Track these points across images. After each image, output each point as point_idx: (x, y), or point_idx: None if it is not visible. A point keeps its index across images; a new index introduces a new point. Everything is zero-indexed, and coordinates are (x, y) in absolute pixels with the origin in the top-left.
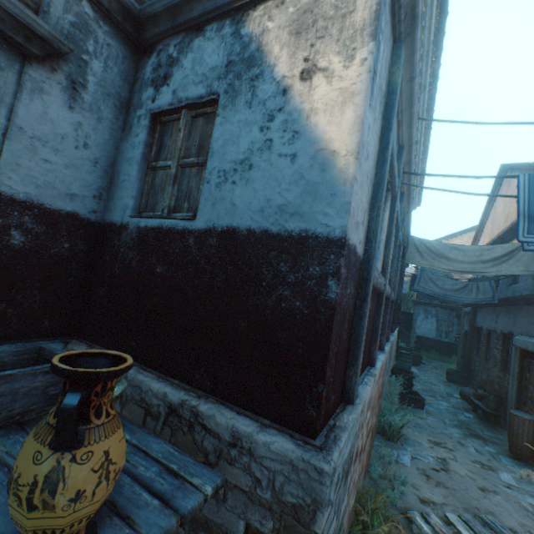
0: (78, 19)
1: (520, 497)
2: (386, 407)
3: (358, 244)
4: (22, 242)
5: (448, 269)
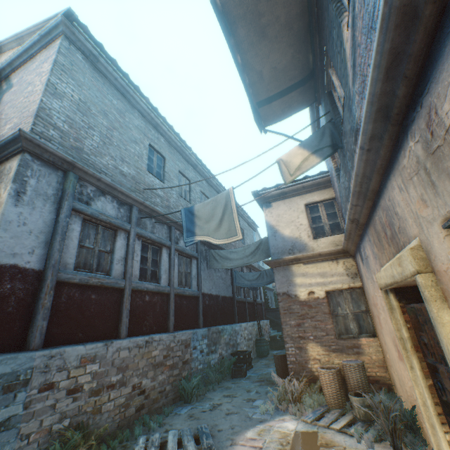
0: None
1: (251, 410)
2: (187, 377)
3: (25, 263)
4: None
5: (232, 266)
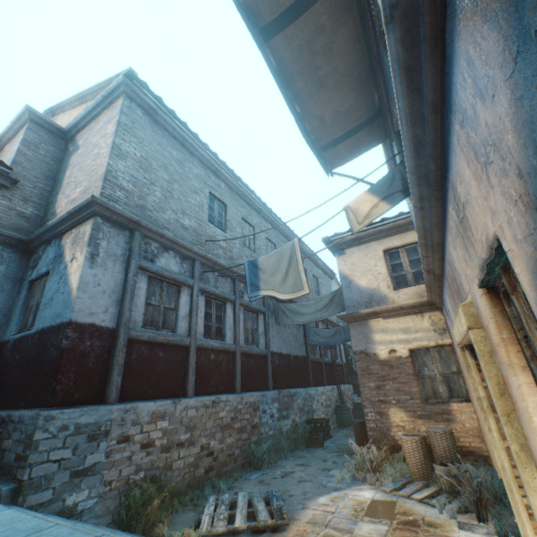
0: None
1: (326, 479)
2: (257, 442)
3: (101, 322)
4: None
5: (303, 321)
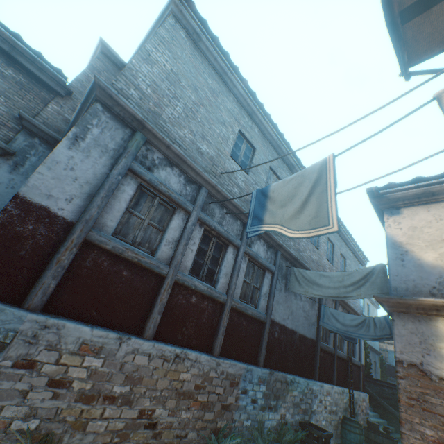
0: (30, 144)
1: None
2: (223, 431)
3: (57, 209)
4: None
5: (319, 295)
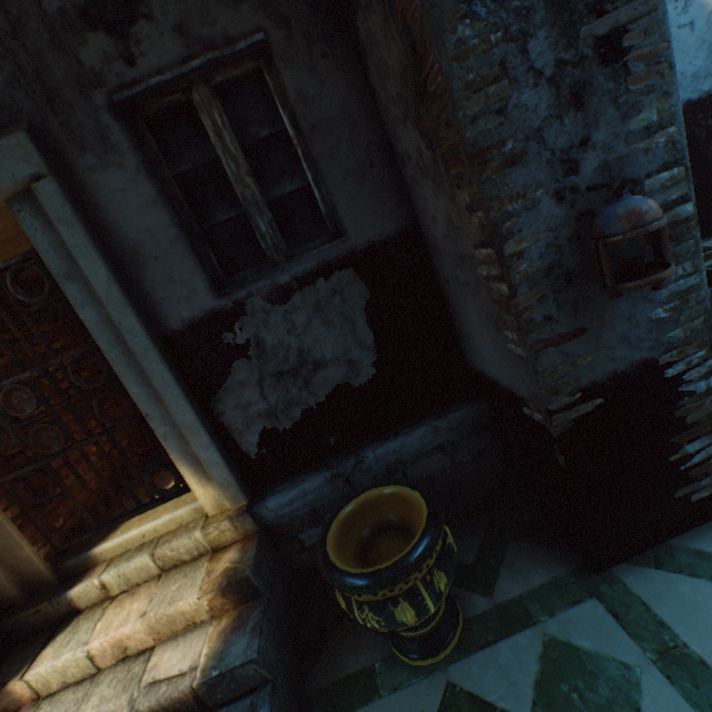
0: None
1: None
2: None
3: None
4: None
5: None
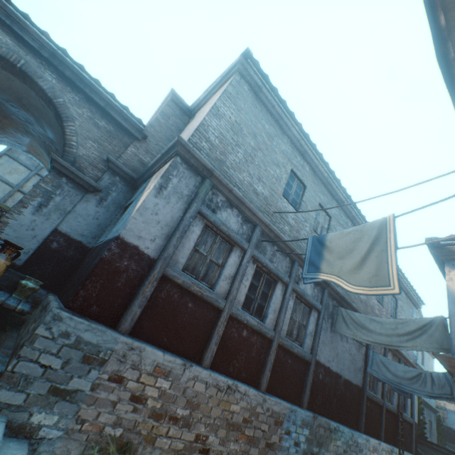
0: (112, 181)
1: None
2: None
3: (144, 247)
4: (56, 247)
5: (368, 340)
